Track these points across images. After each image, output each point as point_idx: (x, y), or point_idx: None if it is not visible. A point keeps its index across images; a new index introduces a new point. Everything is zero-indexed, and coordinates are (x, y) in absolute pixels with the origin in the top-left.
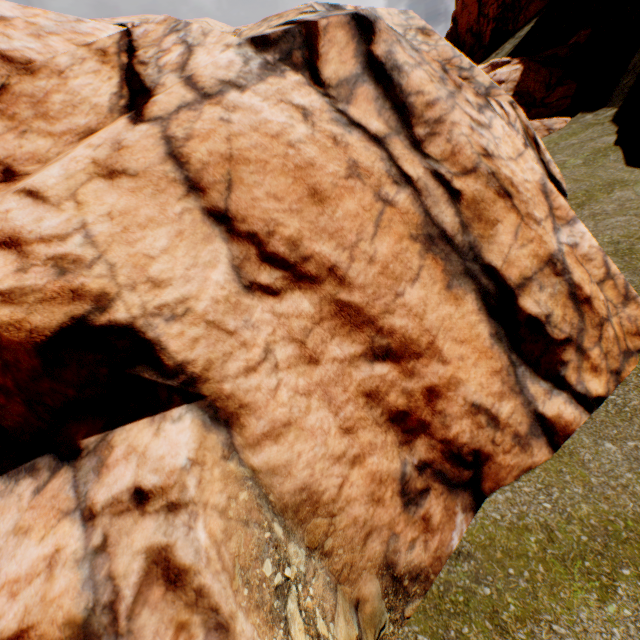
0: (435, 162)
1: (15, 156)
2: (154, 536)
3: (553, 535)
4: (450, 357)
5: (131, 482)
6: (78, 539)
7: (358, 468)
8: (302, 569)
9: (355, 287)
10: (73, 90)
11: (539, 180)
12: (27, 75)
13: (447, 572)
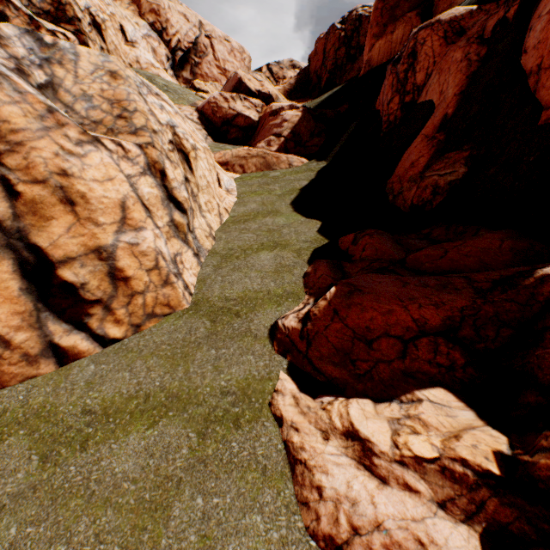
0: (9, 170)
1: None
2: None
3: (5, 414)
4: None
5: None
6: None
7: None
8: None
9: None
10: None
11: (122, 199)
12: None
13: None
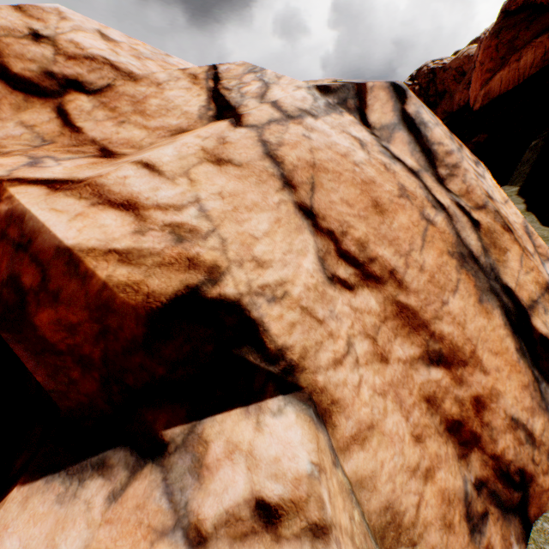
0: (455, 196)
1: (111, 139)
2: None
3: None
4: (489, 367)
5: (247, 491)
6: None
7: (430, 484)
8: None
9: (410, 291)
10: (168, 98)
11: (522, 223)
12: (130, 81)
13: None
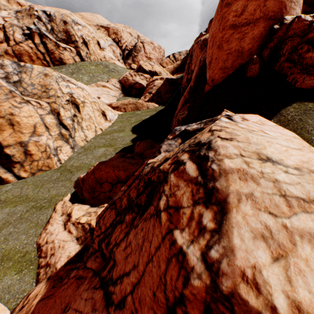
0: None
1: None
2: None
3: None
4: None
5: None
6: None
7: None
8: None
9: None
10: None
11: (35, 123)
12: None
13: None
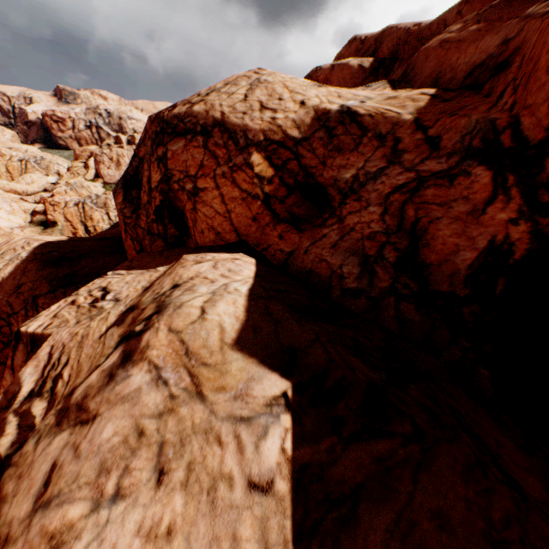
0: (27, 172)
1: (1, 160)
2: None
3: None
4: None
5: None
6: None
7: None
8: None
9: (14, 176)
10: (7, 158)
11: None
12: (5, 156)
13: None
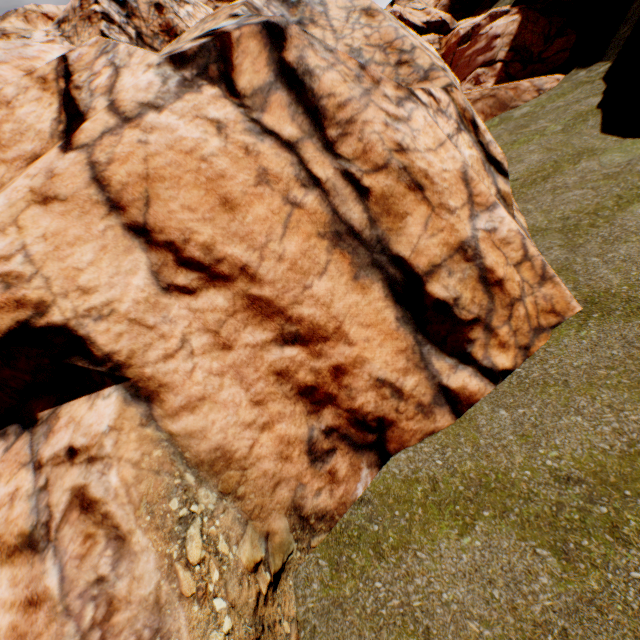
0: (347, 162)
1: None
2: (78, 479)
3: (437, 486)
4: (356, 339)
5: (67, 443)
6: (31, 482)
7: (268, 433)
8: (211, 507)
9: (266, 283)
10: (20, 119)
11: (460, 168)
12: None
13: (350, 514)
